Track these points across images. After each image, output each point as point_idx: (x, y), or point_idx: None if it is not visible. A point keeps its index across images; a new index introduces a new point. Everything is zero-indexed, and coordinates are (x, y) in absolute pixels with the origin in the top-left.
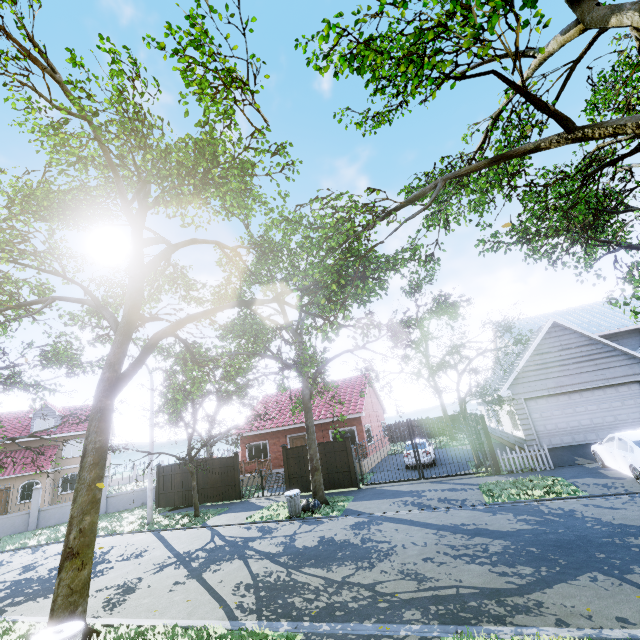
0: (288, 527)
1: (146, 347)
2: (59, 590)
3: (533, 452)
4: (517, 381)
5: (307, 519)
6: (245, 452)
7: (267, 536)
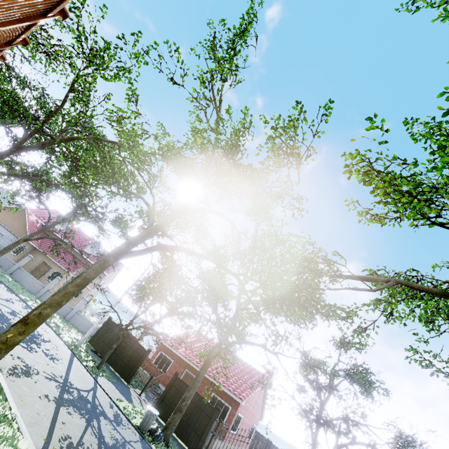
0: (130, 433)
1: (152, 247)
2: (3, 335)
3: None
4: None
5: (146, 441)
6: (156, 355)
7: (114, 424)
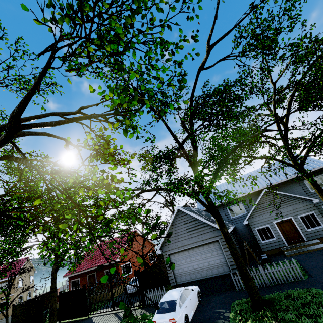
0: None
1: None
2: None
3: (159, 293)
4: (165, 244)
5: None
6: (70, 285)
7: None
